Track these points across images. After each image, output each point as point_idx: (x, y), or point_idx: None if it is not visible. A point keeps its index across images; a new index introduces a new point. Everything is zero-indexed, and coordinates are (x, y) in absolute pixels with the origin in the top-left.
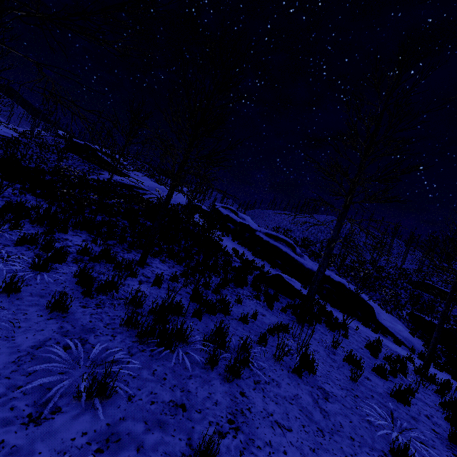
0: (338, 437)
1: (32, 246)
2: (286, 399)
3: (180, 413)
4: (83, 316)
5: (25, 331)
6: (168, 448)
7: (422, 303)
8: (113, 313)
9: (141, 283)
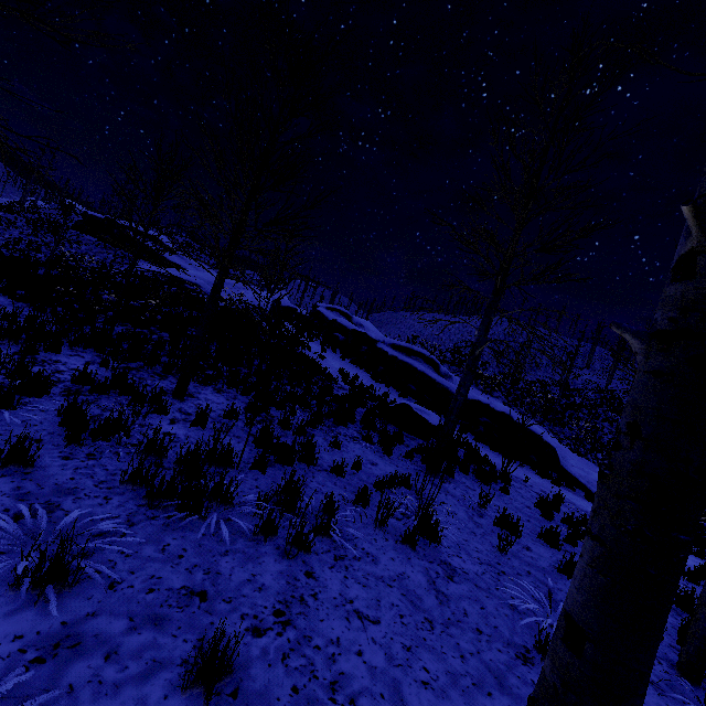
0: (456, 630)
1: None
2: (383, 580)
3: (195, 603)
4: (60, 472)
5: None
6: (162, 654)
7: None
8: (114, 466)
9: (174, 423)
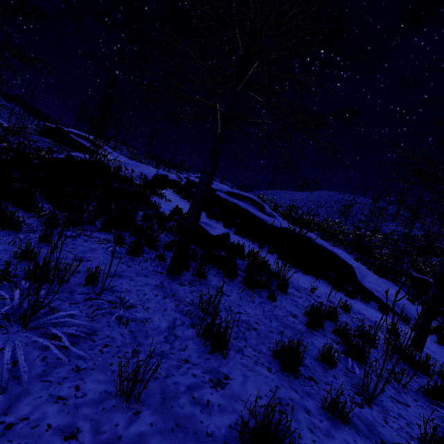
0: None
1: None
2: None
3: None
4: None
5: None
6: None
7: (430, 267)
8: None
9: None
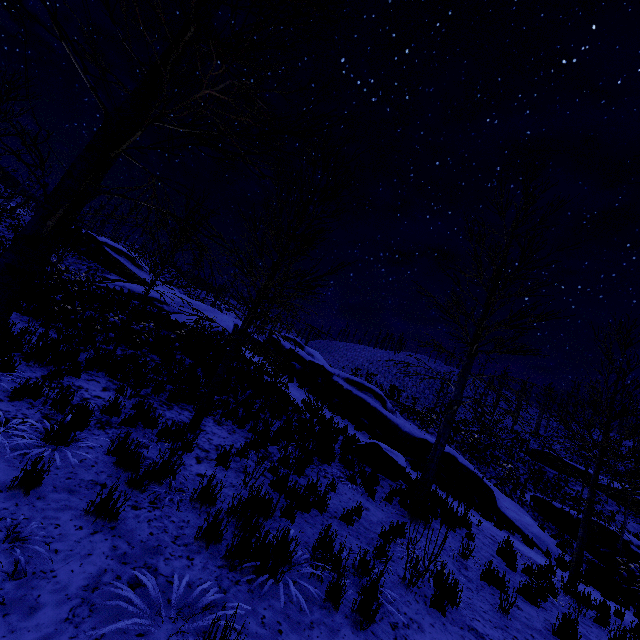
0: None
1: (35, 401)
2: None
3: None
4: (138, 525)
5: (66, 559)
6: None
7: (545, 481)
8: (177, 517)
9: (200, 462)
